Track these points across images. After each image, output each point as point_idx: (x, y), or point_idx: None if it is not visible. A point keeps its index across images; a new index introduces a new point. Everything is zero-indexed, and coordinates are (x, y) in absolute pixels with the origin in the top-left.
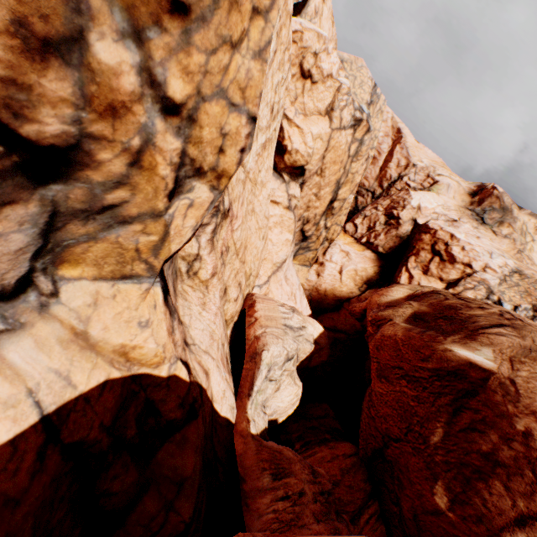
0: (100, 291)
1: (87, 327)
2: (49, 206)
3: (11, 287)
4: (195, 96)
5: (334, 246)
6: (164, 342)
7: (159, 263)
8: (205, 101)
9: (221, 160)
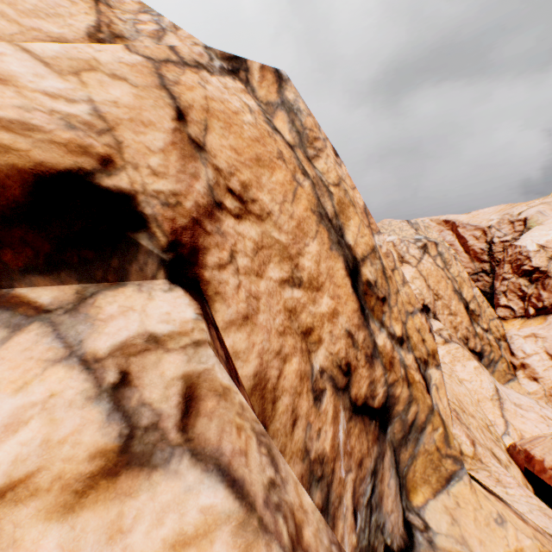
0: (445, 505)
1: (469, 548)
2: (391, 446)
3: (404, 534)
4: (402, 326)
5: (511, 339)
6: (530, 533)
7: (454, 450)
8: (405, 323)
9: (426, 345)
